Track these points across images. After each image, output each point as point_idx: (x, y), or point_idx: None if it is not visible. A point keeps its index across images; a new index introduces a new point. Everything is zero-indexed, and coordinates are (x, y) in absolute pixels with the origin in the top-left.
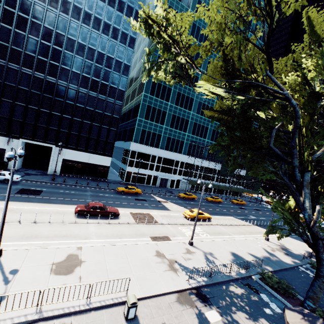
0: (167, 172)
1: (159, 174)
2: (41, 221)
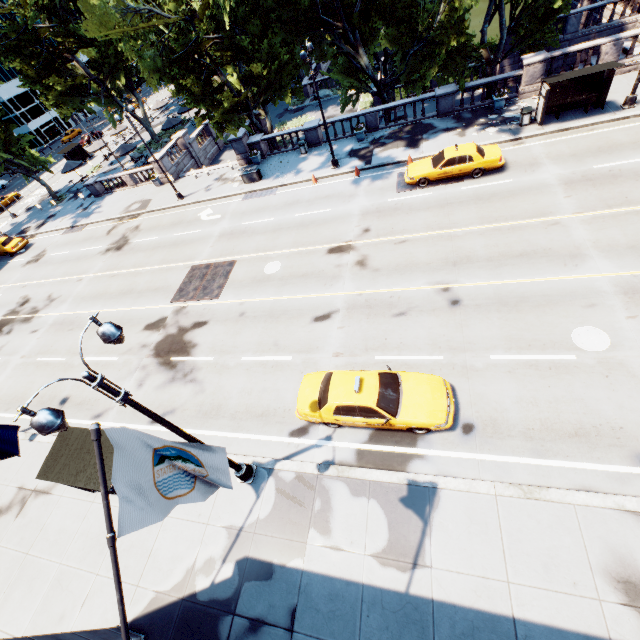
0: None
1: None
2: None
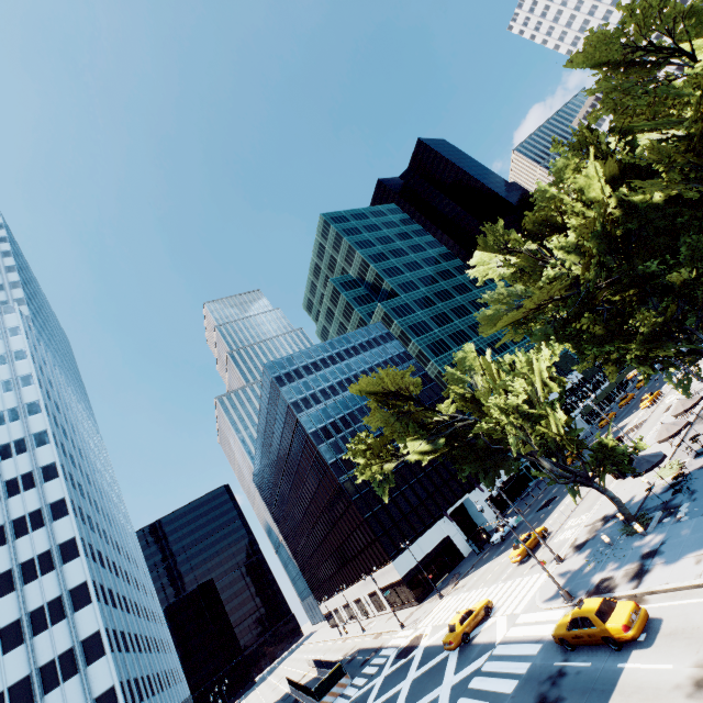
0: None
1: None
2: None
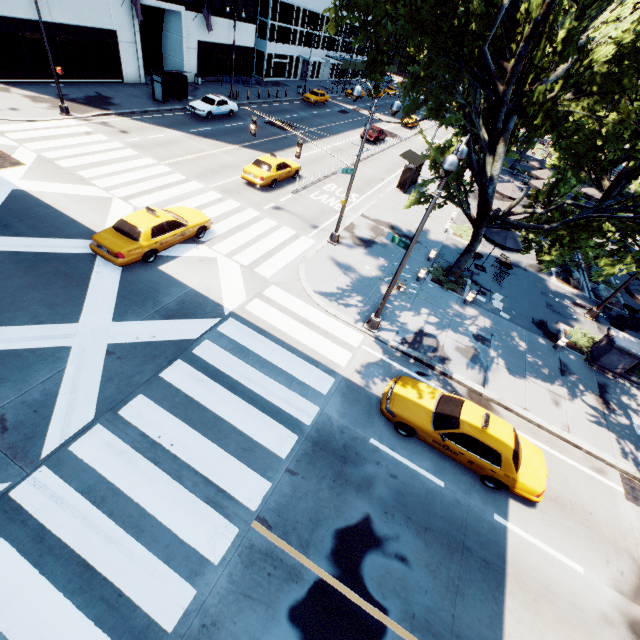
0: (310, 45)
1: (302, 53)
2: (374, 154)
